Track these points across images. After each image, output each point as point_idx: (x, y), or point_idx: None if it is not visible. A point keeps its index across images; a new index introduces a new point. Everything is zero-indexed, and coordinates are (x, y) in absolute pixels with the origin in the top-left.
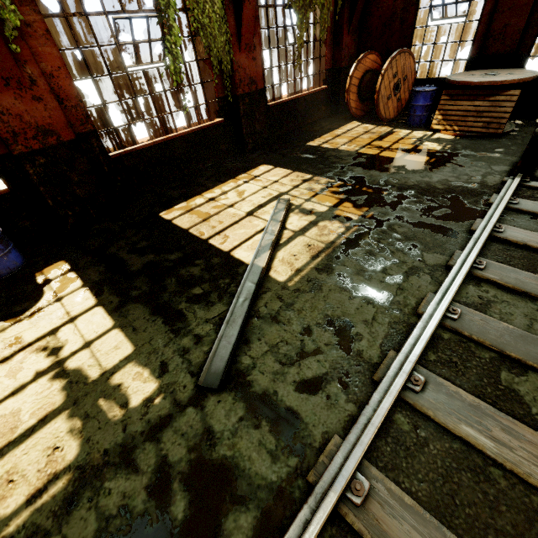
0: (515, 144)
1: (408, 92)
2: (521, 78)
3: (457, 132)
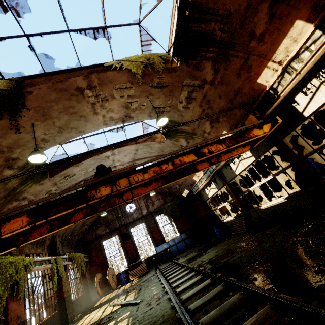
0: (152, 270)
1: (116, 279)
2: (142, 258)
3: (138, 276)
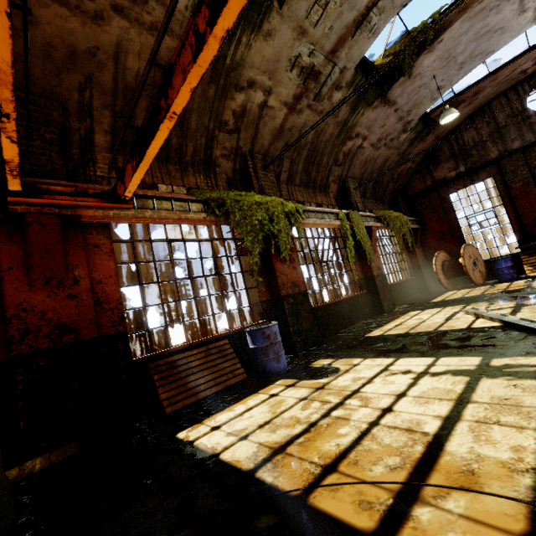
0: None
1: (483, 267)
2: None
3: None
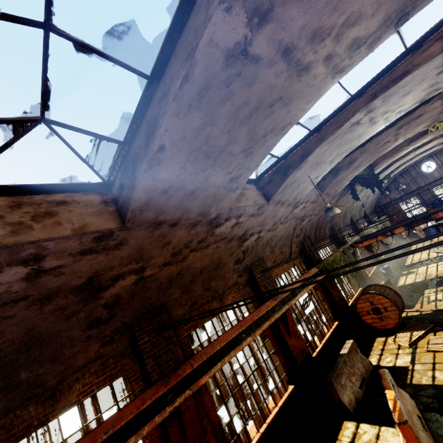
0: None
1: (423, 232)
2: None
3: None
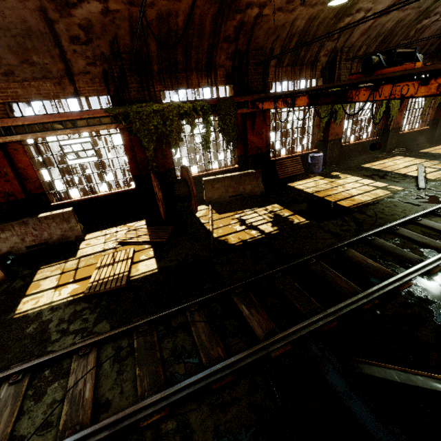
0: None
1: None
2: None
3: None
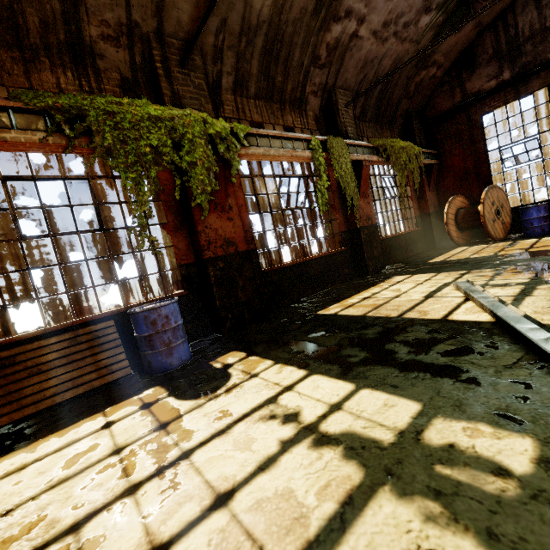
0: None
1: (508, 217)
2: None
3: None
